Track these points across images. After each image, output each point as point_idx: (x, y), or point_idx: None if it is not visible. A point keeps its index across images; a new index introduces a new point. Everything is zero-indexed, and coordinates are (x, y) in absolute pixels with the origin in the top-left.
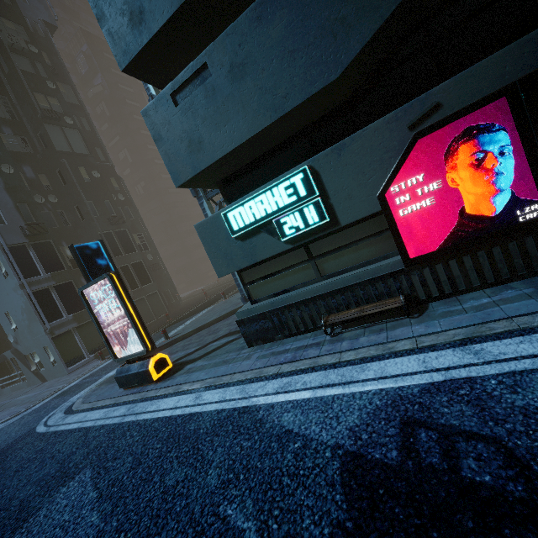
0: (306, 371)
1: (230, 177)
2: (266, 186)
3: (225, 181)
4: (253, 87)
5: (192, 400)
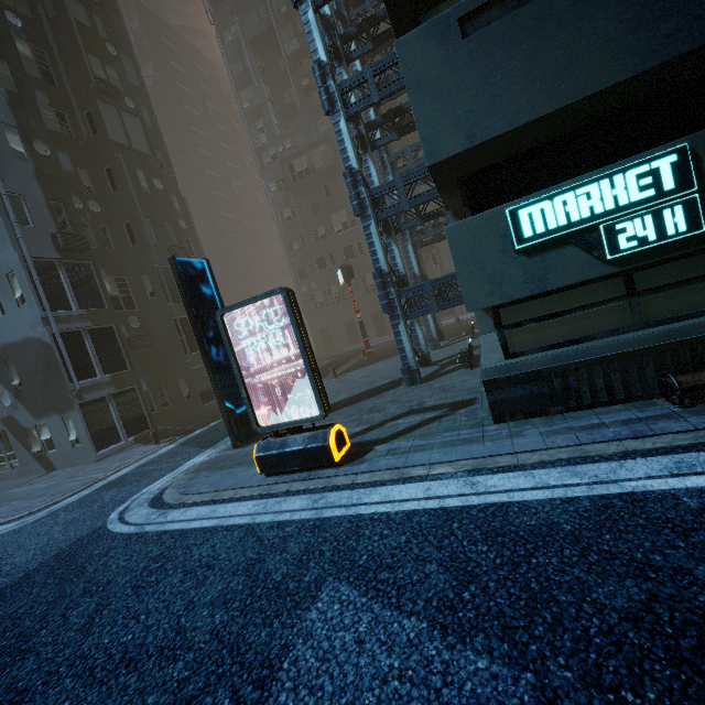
0: (694, 448)
1: (480, 173)
2: (596, 173)
3: (470, 178)
4: (616, 17)
5: (463, 487)
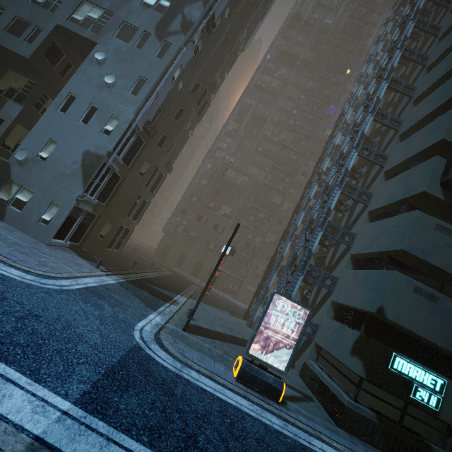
0: None
1: (375, 318)
2: (421, 365)
3: (371, 316)
4: (448, 329)
5: None
